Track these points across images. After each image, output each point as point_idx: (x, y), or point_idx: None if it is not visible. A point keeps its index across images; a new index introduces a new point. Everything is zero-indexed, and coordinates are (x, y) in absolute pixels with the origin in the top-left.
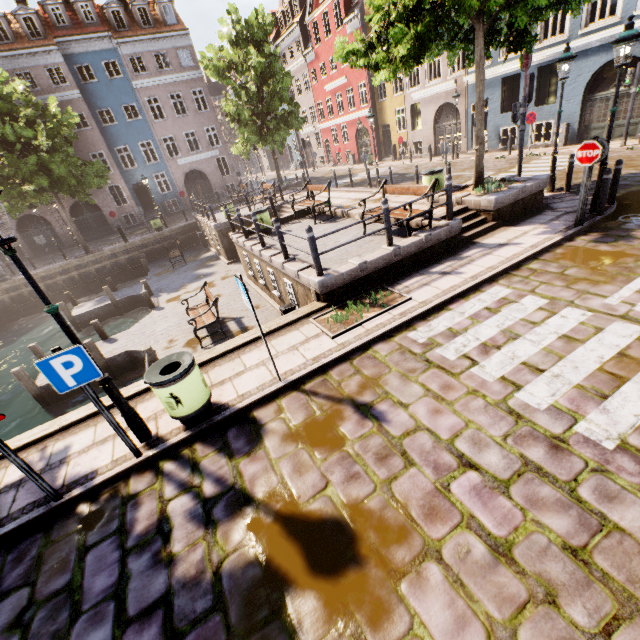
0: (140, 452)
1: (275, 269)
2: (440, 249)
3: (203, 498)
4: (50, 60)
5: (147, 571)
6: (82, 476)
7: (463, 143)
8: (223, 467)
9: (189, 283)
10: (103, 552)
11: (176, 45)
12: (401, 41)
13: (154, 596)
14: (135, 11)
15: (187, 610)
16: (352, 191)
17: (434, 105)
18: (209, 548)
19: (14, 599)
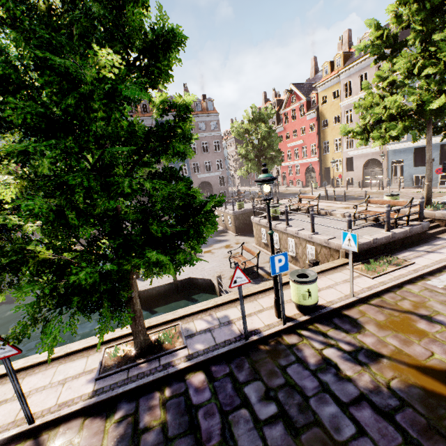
0: (285, 322)
1: (297, 238)
2: (415, 238)
3: (345, 351)
4: (149, 122)
5: (337, 382)
6: (251, 330)
7: (384, 181)
8: (346, 337)
9: (213, 244)
10: (296, 370)
11: (211, 119)
12: (393, 129)
13: (353, 394)
14: (194, 104)
15: (384, 403)
16: (320, 201)
17: (363, 159)
18: (372, 375)
19: (254, 385)
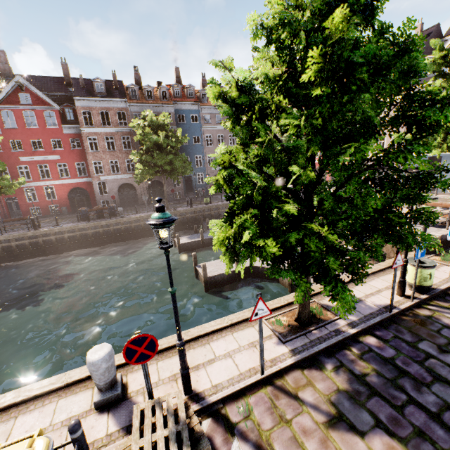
0: (413, 299)
1: None
2: None
3: None
4: (168, 110)
5: None
6: (385, 305)
7: None
8: None
9: None
10: (449, 332)
11: None
12: None
13: None
14: None
15: None
16: None
17: None
18: None
19: (425, 344)
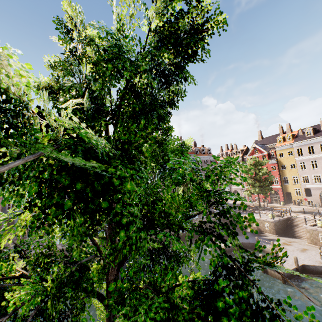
0: None
1: None
2: None
3: None
4: None
5: None
6: None
7: None
8: None
9: (270, 241)
10: None
11: (210, 159)
12: None
13: None
14: (201, 150)
15: None
16: None
17: (319, 190)
18: None
19: None
